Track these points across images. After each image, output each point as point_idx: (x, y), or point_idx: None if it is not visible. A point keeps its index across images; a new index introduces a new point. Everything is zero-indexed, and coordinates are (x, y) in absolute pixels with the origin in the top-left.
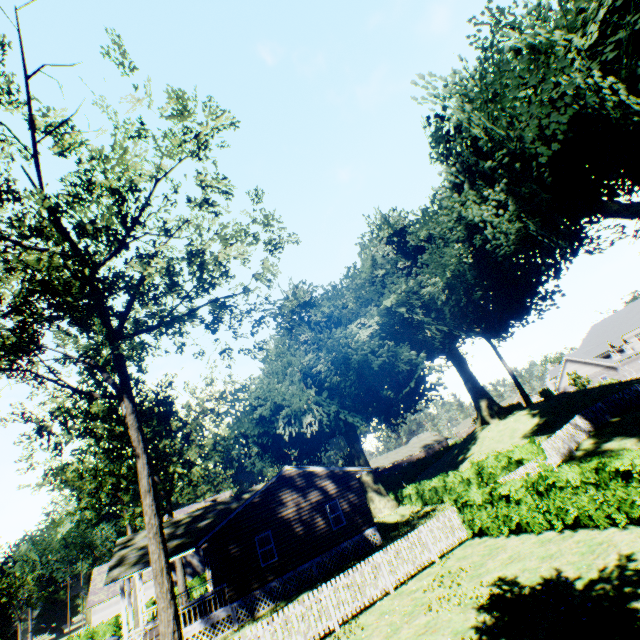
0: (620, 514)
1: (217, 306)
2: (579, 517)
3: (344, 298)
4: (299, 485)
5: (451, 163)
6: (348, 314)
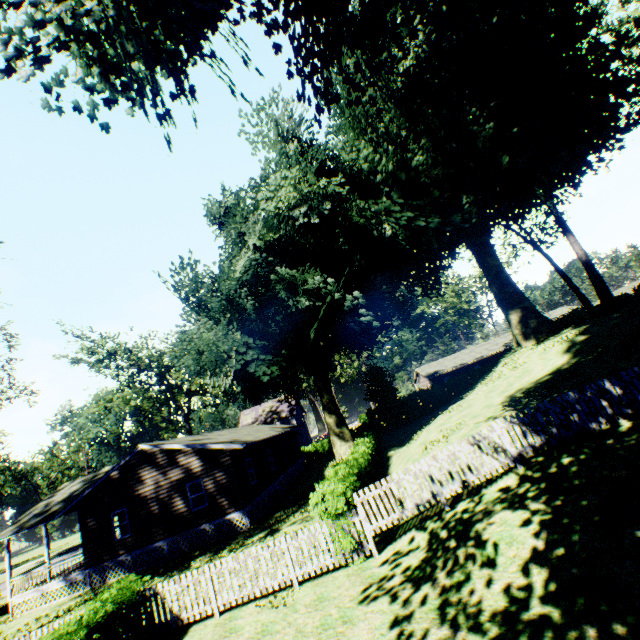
0: None
1: None
2: None
3: None
4: (161, 462)
5: None
6: None
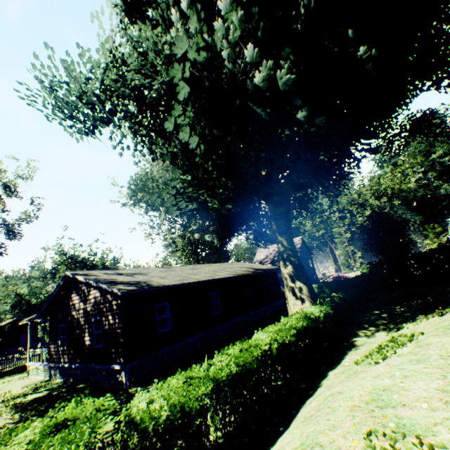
0: None
1: None
2: None
3: None
4: (82, 291)
5: None
6: None
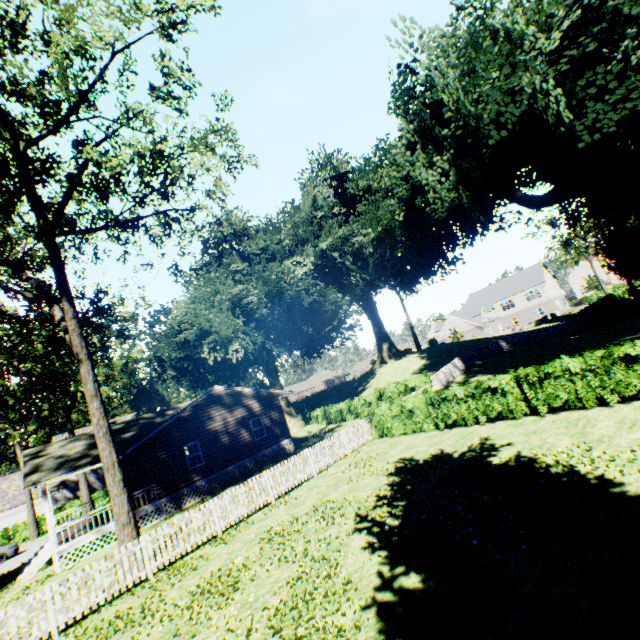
0: (483, 416)
1: (168, 218)
2: (457, 419)
3: (279, 234)
4: (227, 403)
5: (407, 119)
6: (282, 251)
